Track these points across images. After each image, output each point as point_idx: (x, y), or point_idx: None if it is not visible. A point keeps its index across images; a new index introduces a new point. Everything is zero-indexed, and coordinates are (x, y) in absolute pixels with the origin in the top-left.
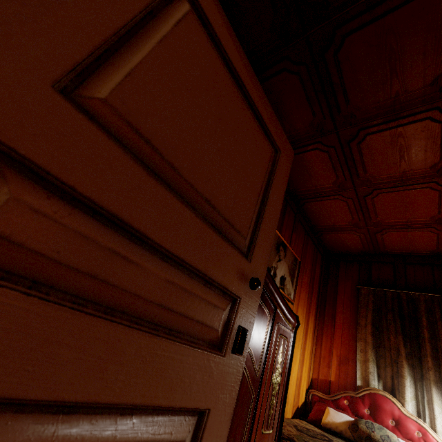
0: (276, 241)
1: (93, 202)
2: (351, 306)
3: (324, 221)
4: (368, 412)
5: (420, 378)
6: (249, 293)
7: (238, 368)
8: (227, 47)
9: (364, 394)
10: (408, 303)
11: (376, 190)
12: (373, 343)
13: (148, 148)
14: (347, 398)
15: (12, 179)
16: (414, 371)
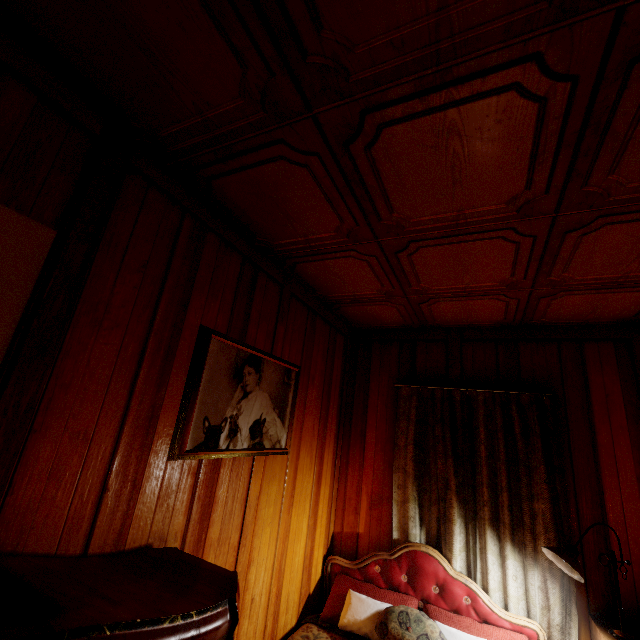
0: (232, 362)
1: None
2: (388, 415)
3: (337, 290)
4: (406, 579)
5: (473, 516)
6: None
7: None
8: None
9: (401, 553)
10: (463, 406)
11: (415, 243)
12: (415, 473)
13: None
14: (379, 563)
15: None
16: (465, 508)
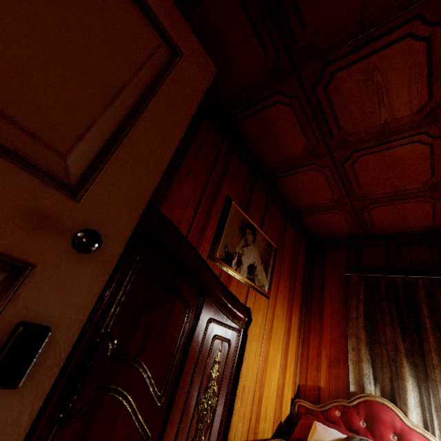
0: (240, 222)
1: None
2: (341, 297)
3: (302, 200)
4: (364, 425)
5: (425, 379)
6: (72, 258)
7: (12, 416)
8: None
9: (358, 402)
10: (405, 289)
11: (356, 153)
12: (366, 339)
13: None
14: (339, 408)
15: None
16: (416, 370)
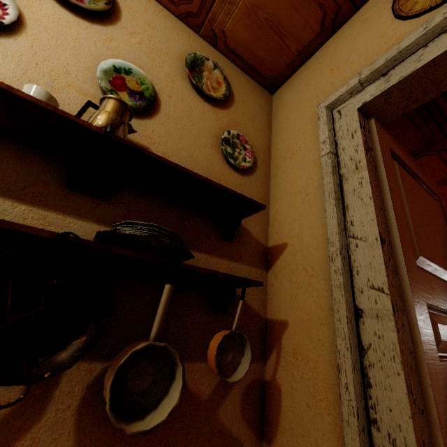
0: None
1: (441, 308)
2: None
3: None
4: None
5: None
6: None
7: None
8: (407, 163)
9: None
10: None
11: None
12: None
13: (431, 264)
14: None
15: (430, 315)
16: None
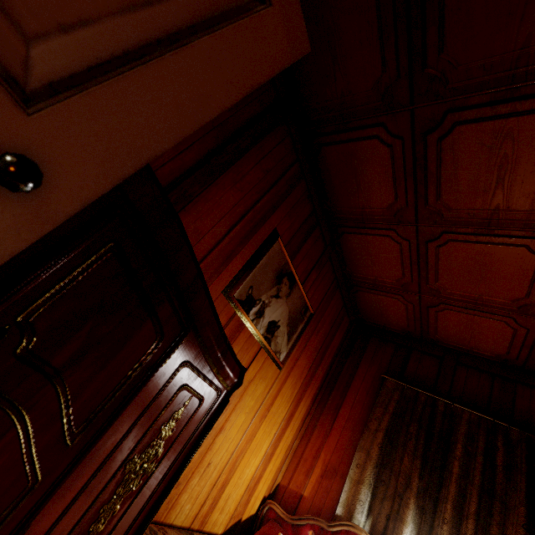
0: (280, 266)
1: None
2: (367, 400)
3: (364, 270)
4: None
5: (428, 532)
6: None
7: None
8: None
9: (340, 529)
10: (444, 418)
11: (447, 235)
12: (378, 460)
13: None
14: (315, 529)
15: None
16: (422, 517)
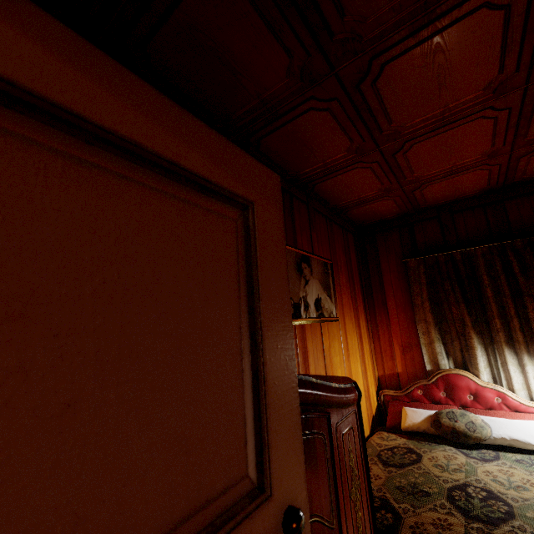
0: (294, 261)
1: None
2: (401, 284)
3: (346, 197)
4: (444, 395)
5: (491, 342)
6: None
7: None
8: None
9: (436, 378)
10: (464, 263)
11: (409, 142)
12: (434, 321)
13: None
14: (420, 388)
15: None
16: (482, 337)
